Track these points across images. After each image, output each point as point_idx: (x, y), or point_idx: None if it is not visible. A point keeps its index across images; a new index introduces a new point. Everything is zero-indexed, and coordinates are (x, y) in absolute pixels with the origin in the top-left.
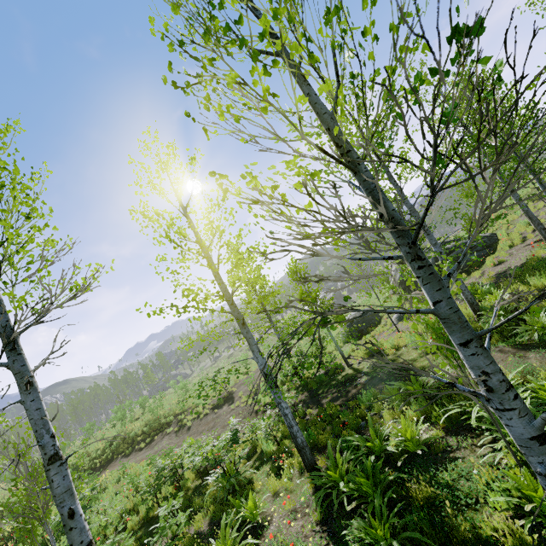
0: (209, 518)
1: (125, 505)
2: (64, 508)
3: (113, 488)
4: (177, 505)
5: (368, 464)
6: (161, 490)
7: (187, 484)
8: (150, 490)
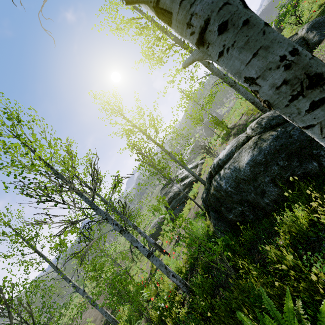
0: None
1: None
2: None
3: None
4: None
5: None
6: None
7: None
8: None
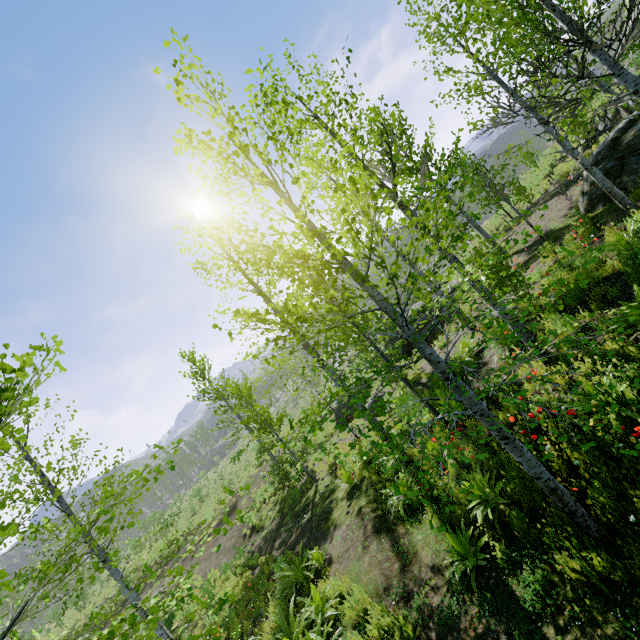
0: None
1: None
2: None
3: None
4: None
5: None
6: None
7: None
8: None
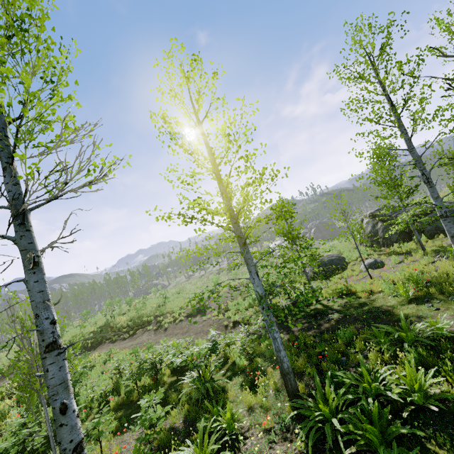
0: (183, 415)
1: (110, 386)
2: (56, 402)
3: (101, 368)
4: (157, 400)
5: (374, 410)
6: (141, 379)
7: (163, 378)
8: (132, 379)
